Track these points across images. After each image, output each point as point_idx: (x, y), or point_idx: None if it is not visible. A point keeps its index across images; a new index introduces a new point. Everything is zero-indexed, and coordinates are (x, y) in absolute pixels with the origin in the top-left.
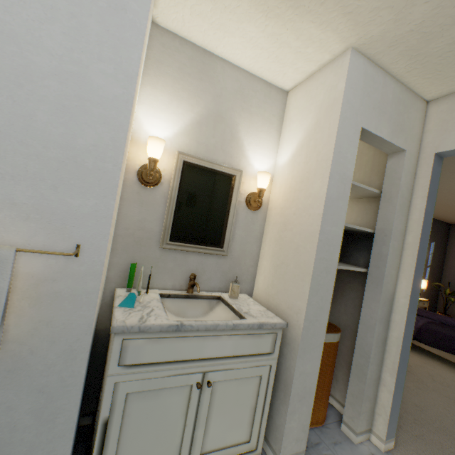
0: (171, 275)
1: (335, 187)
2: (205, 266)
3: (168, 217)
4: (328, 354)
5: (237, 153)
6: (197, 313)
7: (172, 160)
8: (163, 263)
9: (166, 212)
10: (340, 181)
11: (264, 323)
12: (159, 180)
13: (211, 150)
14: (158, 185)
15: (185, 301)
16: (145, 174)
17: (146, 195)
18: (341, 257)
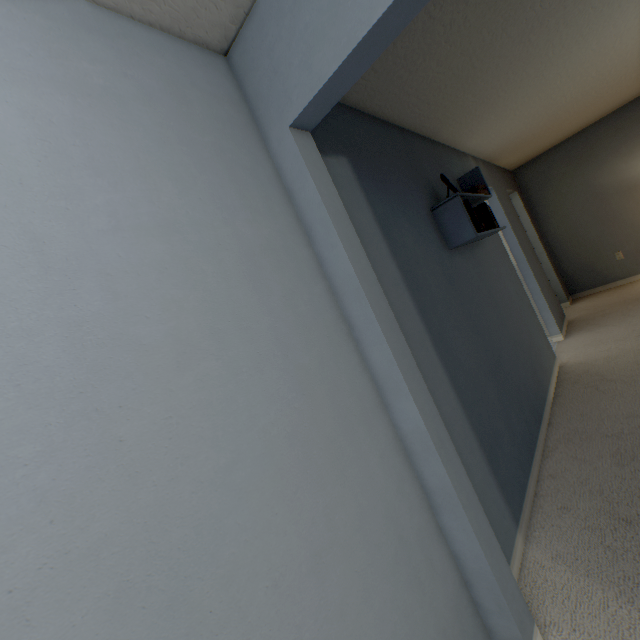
0: None
1: None
2: None
3: None
4: None
5: None
6: None
7: None
8: None
9: None
10: None
11: None
12: None
13: None
14: None
15: None
16: None
17: None
18: None
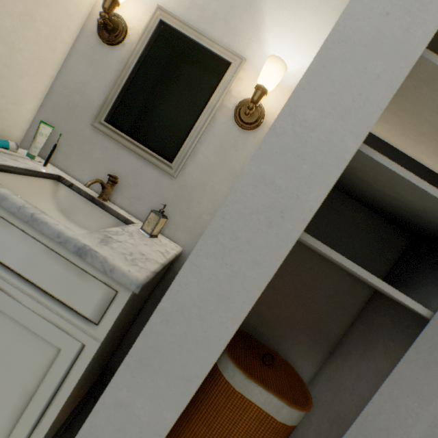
0: (93, 168)
1: (377, 15)
2: (139, 178)
3: (113, 89)
4: (252, 433)
5: (247, 31)
6: (88, 224)
7: (148, 18)
8: (90, 148)
9: (114, 81)
10: (401, 5)
11: (90, 251)
12: (121, 38)
13: (207, 17)
14: (119, 46)
15: (88, 203)
16: (106, 24)
17: (100, 53)
18: (395, 285)
